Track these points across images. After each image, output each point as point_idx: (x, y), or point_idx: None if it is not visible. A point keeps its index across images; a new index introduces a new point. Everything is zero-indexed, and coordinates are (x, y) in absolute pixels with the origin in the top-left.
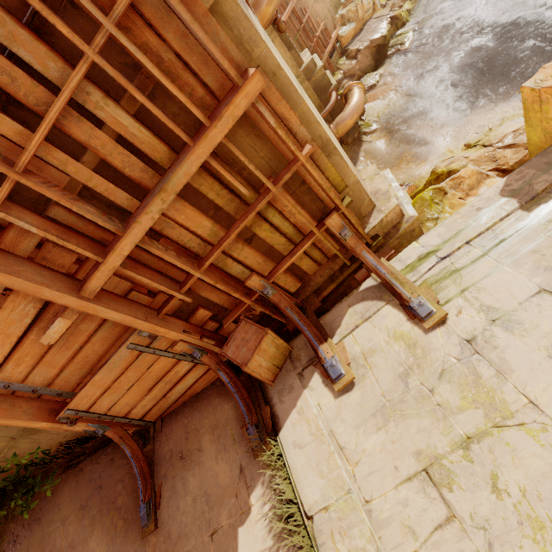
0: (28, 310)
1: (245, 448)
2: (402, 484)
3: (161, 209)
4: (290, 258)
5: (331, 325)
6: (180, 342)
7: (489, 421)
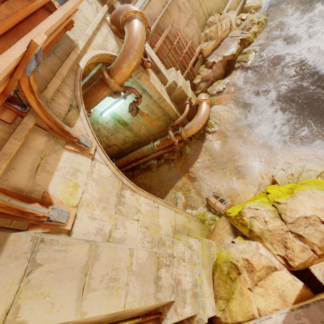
0: None
1: None
2: None
3: None
4: None
5: None
6: None
7: None
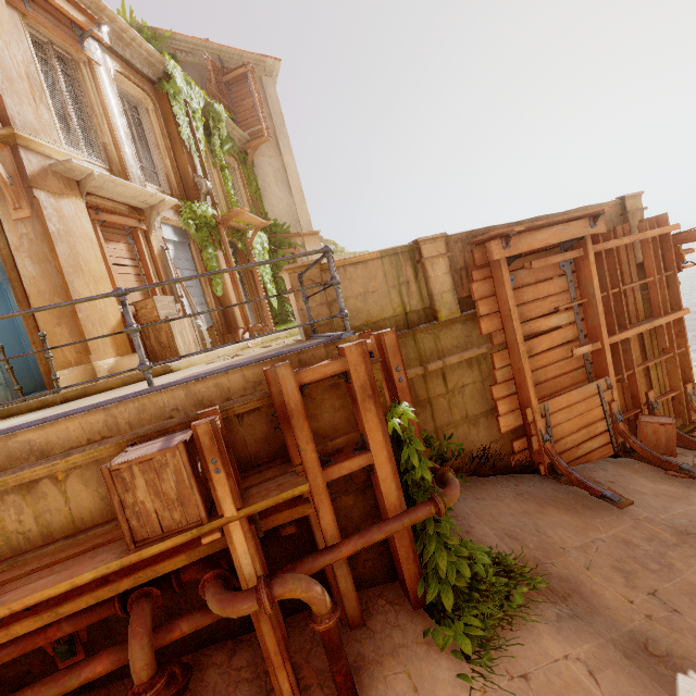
0: (568, 336)
1: (679, 481)
2: None
3: (647, 328)
4: (663, 396)
5: None
6: (616, 402)
7: None
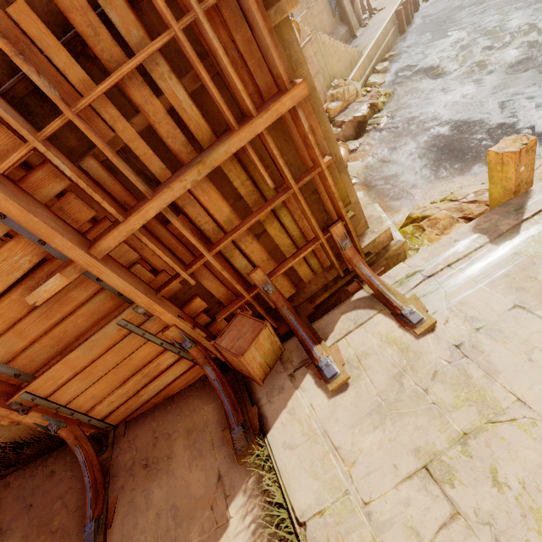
0: (22, 262)
1: (225, 453)
2: (402, 482)
3: (195, 180)
4: (293, 259)
5: (324, 330)
6: (173, 327)
7: (483, 417)
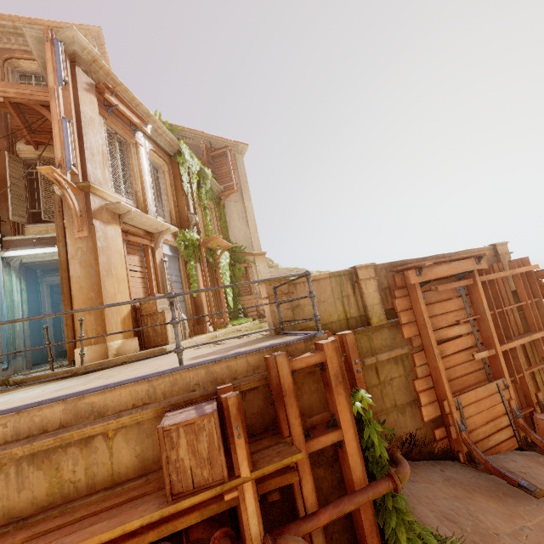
0: (469, 343)
1: None
2: None
3: (527, 340)
4: None
5: None
6: (514, 400)
7: None
